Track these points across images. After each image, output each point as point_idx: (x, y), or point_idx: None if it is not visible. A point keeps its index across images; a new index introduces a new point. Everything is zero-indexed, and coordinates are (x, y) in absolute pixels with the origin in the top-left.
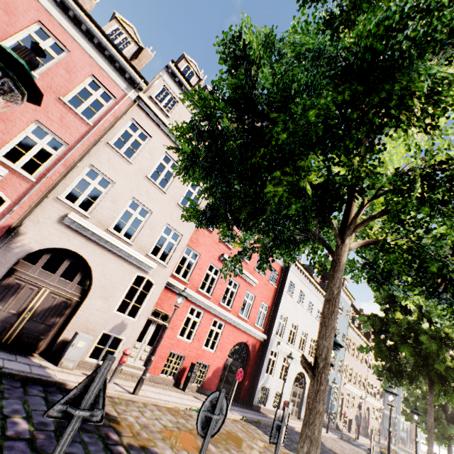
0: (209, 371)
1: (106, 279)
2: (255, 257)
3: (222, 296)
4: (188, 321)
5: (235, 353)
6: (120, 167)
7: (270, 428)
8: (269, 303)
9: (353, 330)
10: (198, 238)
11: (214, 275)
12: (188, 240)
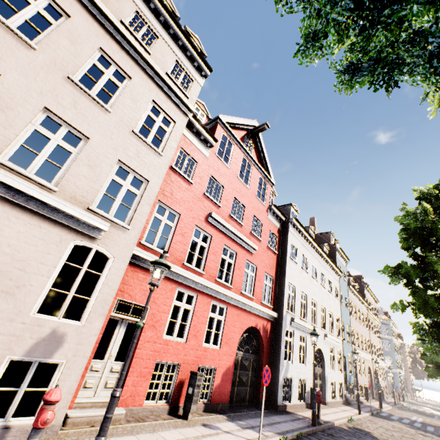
0: (217, 376)
1: (1, 254)
2: (249, 218)
3: (217, 270)
4: (175, 315)
5: (240, 343)
6: (9, 49)
7: (315, 438)
8: (273, 273)
9: (352, 292)
10: (173, 191)
11: (203, 243)
12: (158, 189)
